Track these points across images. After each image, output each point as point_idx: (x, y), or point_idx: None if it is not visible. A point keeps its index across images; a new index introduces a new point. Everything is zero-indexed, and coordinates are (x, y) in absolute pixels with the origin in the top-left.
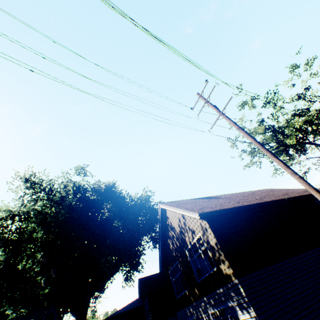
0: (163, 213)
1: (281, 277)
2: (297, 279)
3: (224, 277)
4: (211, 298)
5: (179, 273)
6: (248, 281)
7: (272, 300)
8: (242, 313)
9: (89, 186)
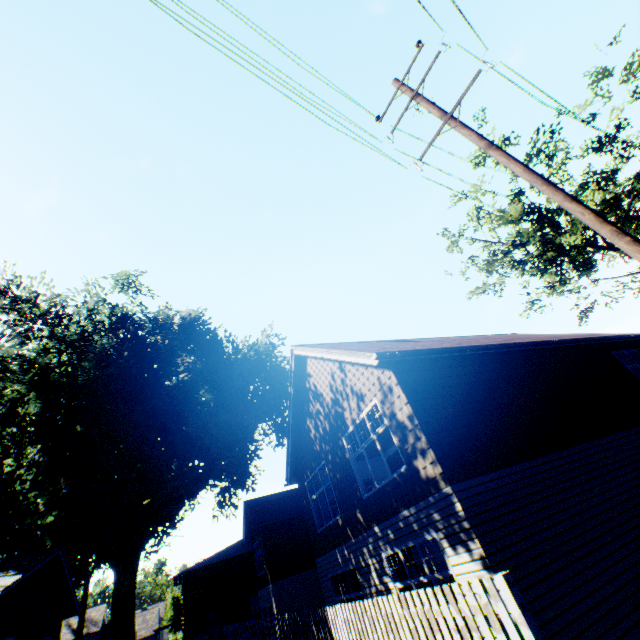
0: (300, 368)
1: (539, 485)
2: (569, 490)
3: (422, 483)
4: (389, 527)
5: (326, 484)
6: (472, 491)
7: (520, 528)
8: (454, 552)
9: (145, 316)
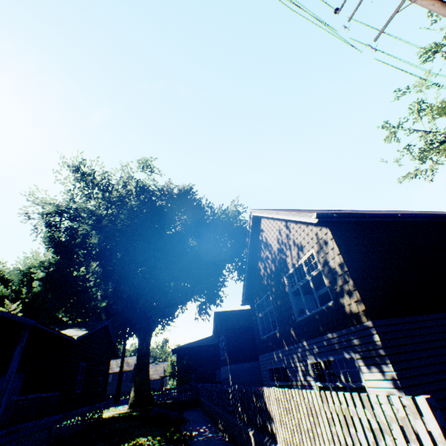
0: (256, 226)
1: None
2: None
3: (346, 316)
4: (314, 343)
5: (269, 307)
6: (390, 327)
7: (432, 363)
8: (368, 370)
9: (156, 187)
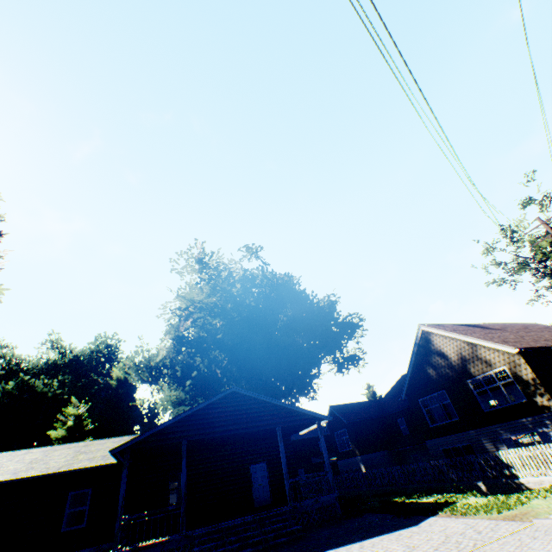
0: (421, 337)
1: None
2: None
3: (538, 408)
4: (507, 425)
5: (444, 402)
6: None
7: None
8: None
9: (265, 278)
